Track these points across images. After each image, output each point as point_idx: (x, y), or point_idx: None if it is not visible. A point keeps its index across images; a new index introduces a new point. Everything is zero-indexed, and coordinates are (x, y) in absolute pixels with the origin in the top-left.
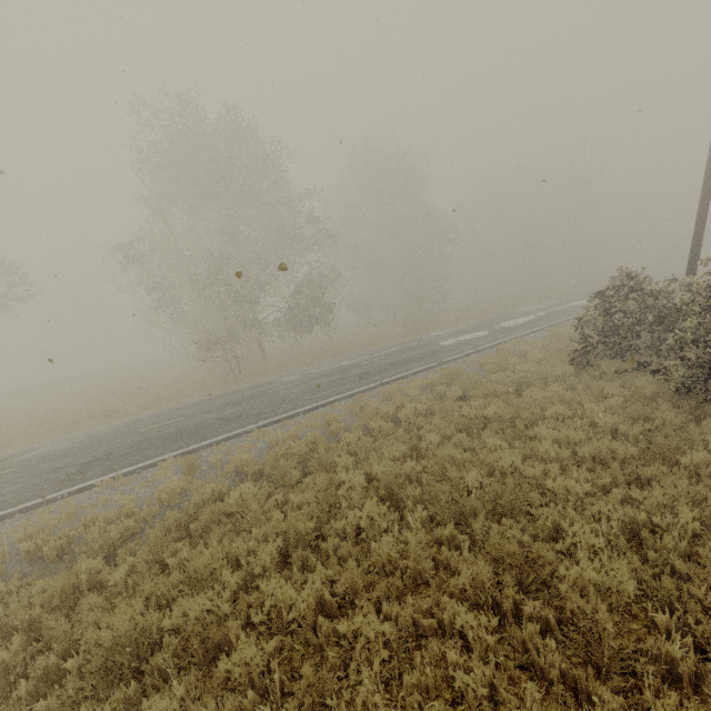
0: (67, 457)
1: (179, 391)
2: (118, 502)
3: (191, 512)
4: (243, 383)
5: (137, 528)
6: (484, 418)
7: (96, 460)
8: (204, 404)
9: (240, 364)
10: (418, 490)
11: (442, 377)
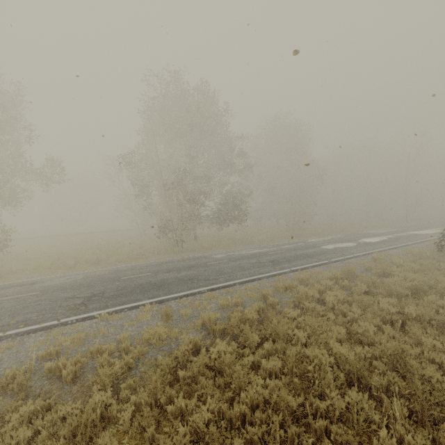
0: (73, 289)
1: (142, 253)
2: (113, 335)
3: (178, 360)
4: (185, 254)
5: (133, 364)
6: (394, 313)
7: (94, 296)
8: (163, 266)
9: (183, 241)
10: (385, 380)
11: (342, 273)
